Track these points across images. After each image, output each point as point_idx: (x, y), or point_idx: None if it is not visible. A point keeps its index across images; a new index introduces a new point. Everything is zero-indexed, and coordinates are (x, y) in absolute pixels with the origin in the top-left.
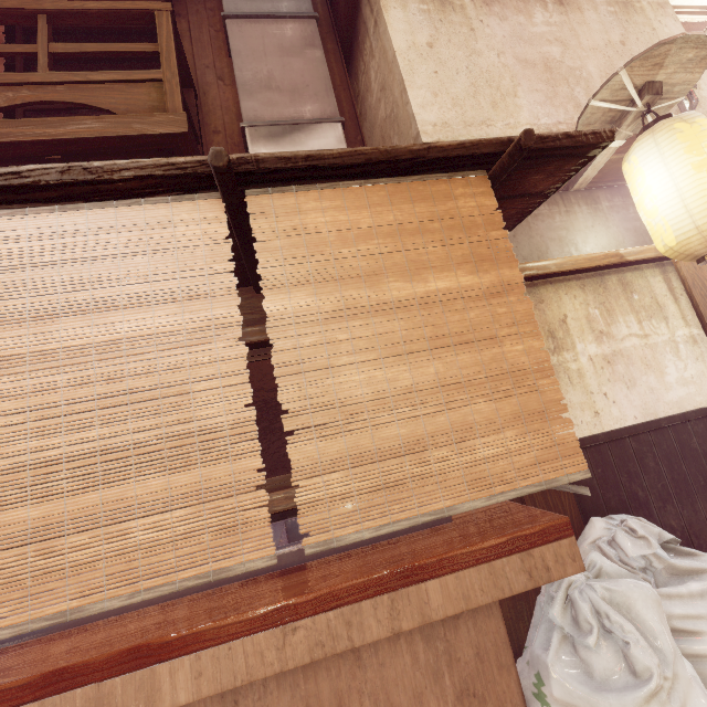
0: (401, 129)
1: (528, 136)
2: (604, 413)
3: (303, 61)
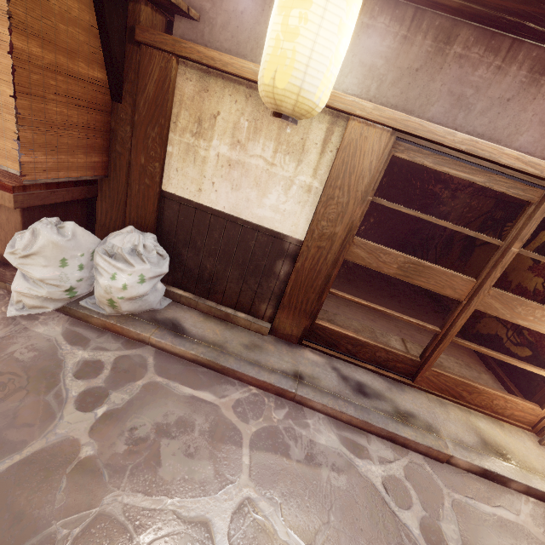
0: None
1: None
2: (205, 193)
3: None
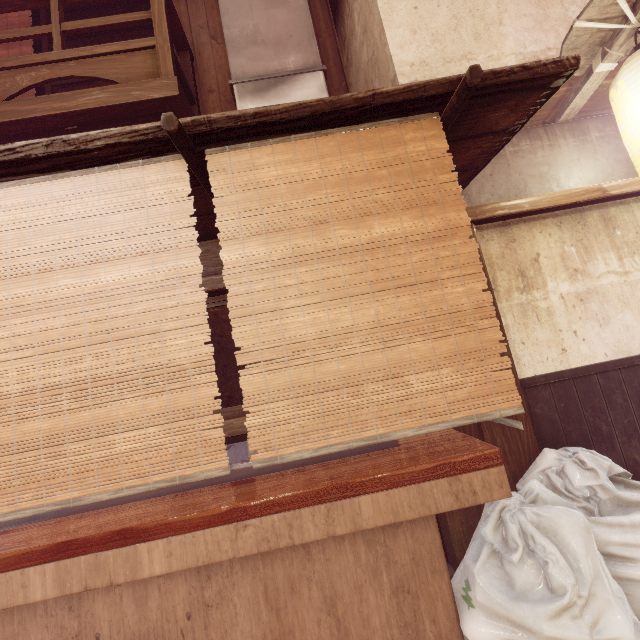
0: (381, 72)
1: (474, 73)
2: (572, 350)
3: (286, 11)
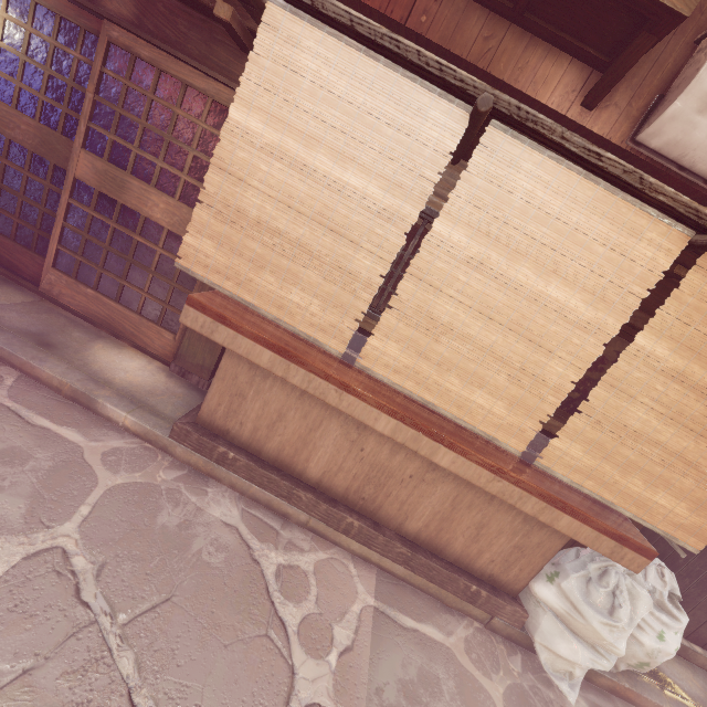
0: None
1: None
2: None
3: None
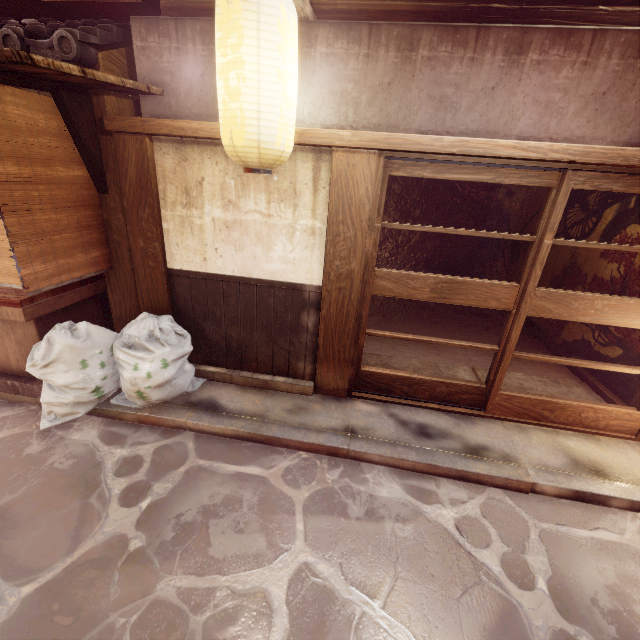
0: None
1: None
2: (211, 261)
3: None
